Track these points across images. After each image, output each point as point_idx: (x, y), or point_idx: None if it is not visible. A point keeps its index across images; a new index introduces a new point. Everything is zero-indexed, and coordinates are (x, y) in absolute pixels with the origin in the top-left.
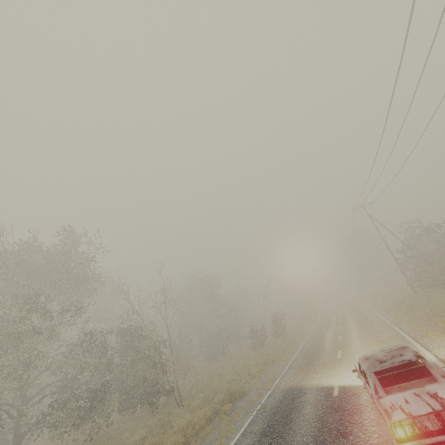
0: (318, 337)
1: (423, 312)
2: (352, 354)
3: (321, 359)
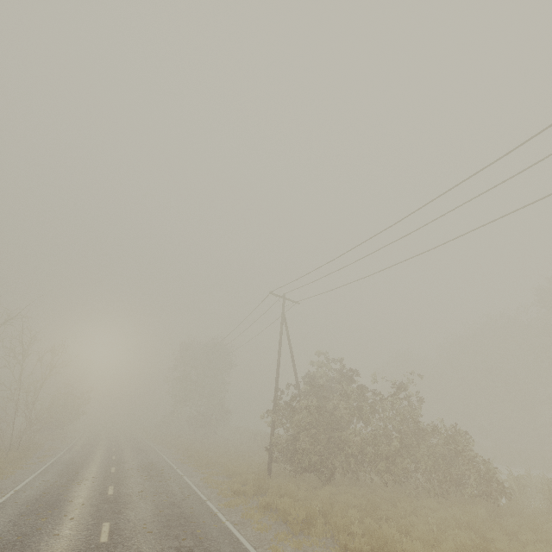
0: None
1: None
2: None
3: None
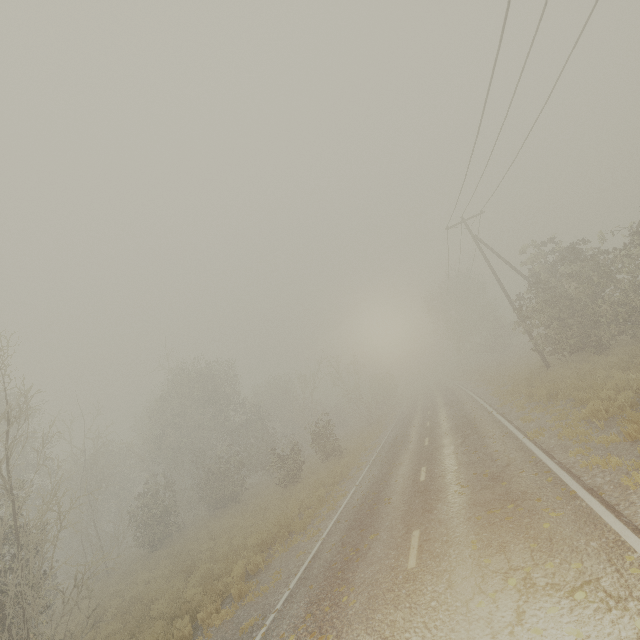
0: (385, 464)
1: (588, 409)
2: (446, 555)
3: (372, 558)
